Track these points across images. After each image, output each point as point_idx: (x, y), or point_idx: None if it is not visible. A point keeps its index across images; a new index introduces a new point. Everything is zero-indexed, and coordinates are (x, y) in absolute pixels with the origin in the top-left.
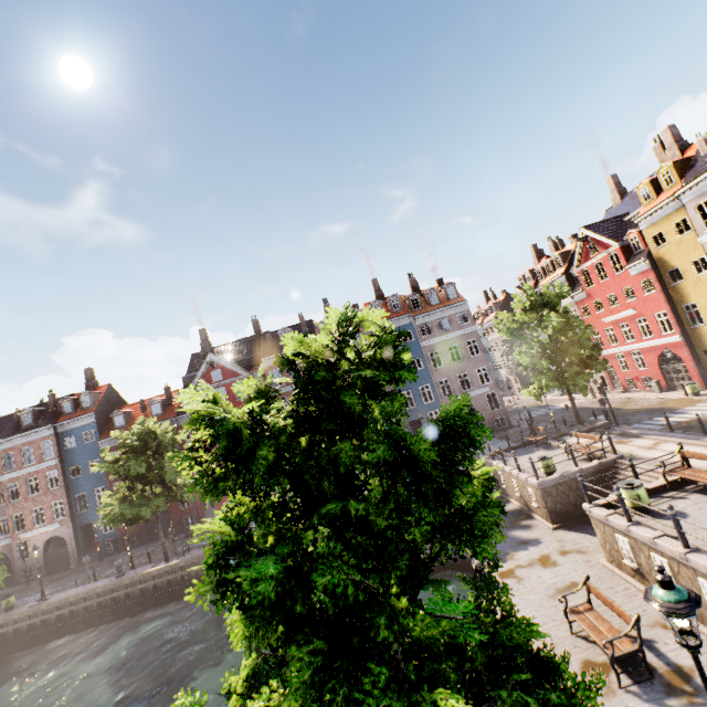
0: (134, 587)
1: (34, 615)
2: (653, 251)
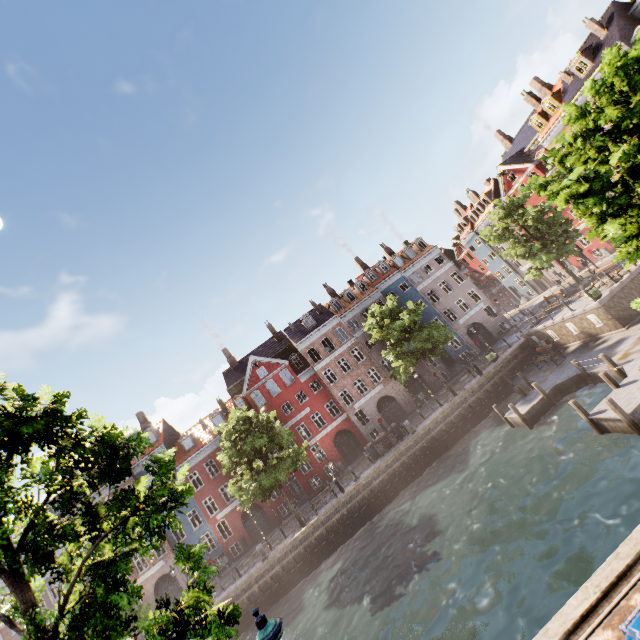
0: (287, 557)
1: None
2: None
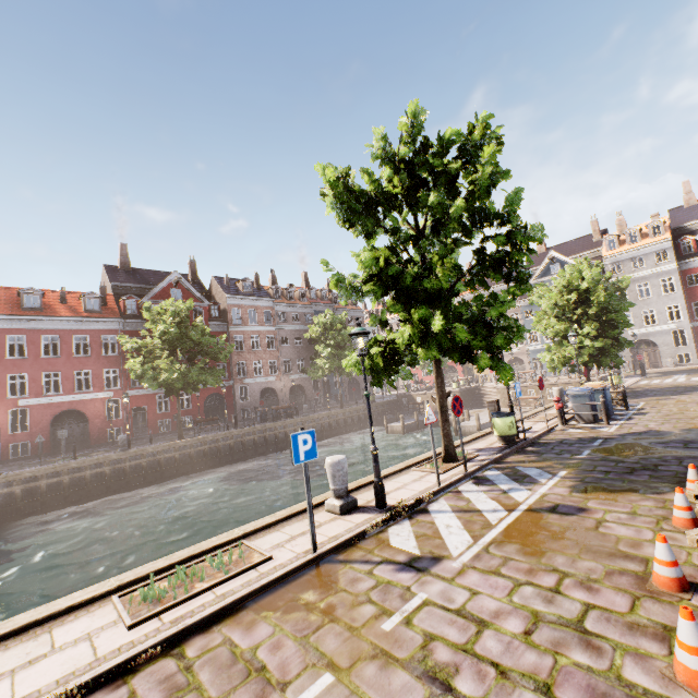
0: (159, 455)
1: (3, 486)
2: None
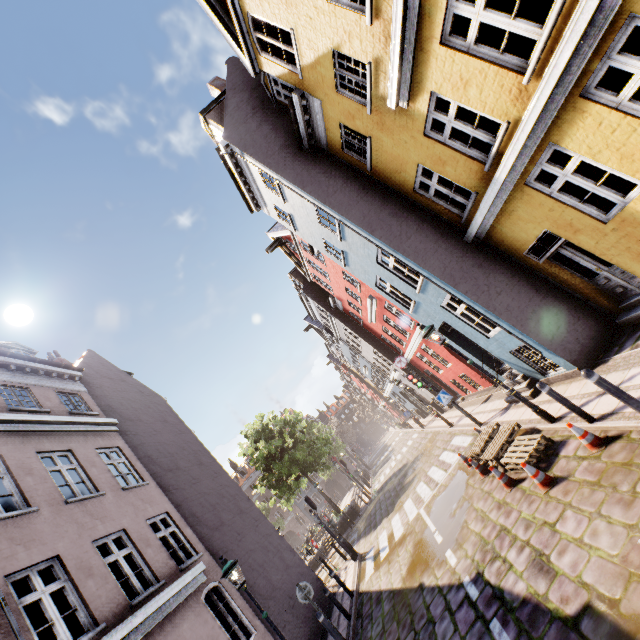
0: None
1: None
2: (349, 367)
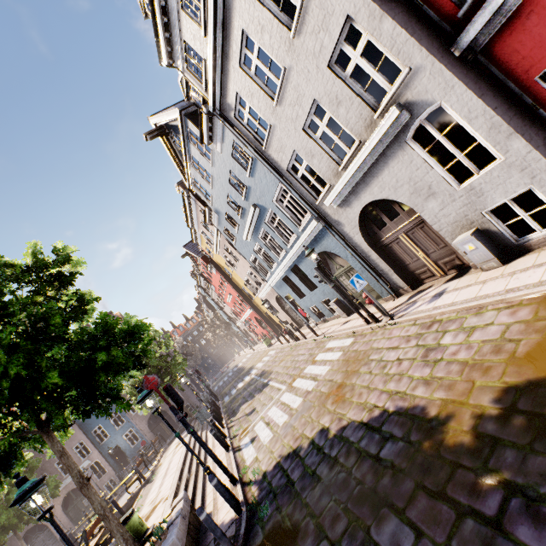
0: None
1: None
2: (213, 258)
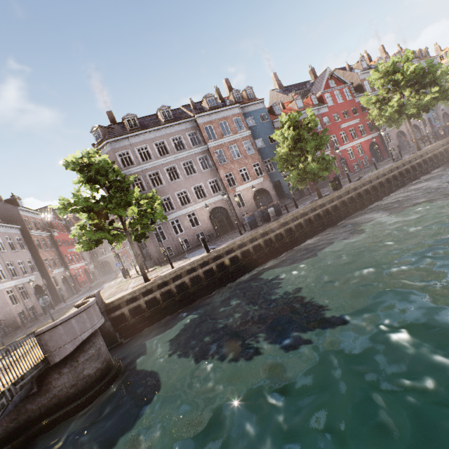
0: (424, 156)
1: (374, 180)
2: None
